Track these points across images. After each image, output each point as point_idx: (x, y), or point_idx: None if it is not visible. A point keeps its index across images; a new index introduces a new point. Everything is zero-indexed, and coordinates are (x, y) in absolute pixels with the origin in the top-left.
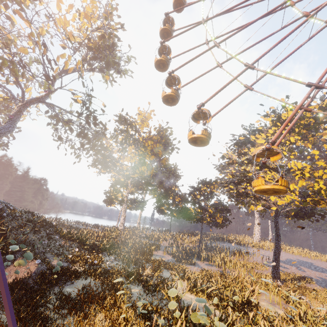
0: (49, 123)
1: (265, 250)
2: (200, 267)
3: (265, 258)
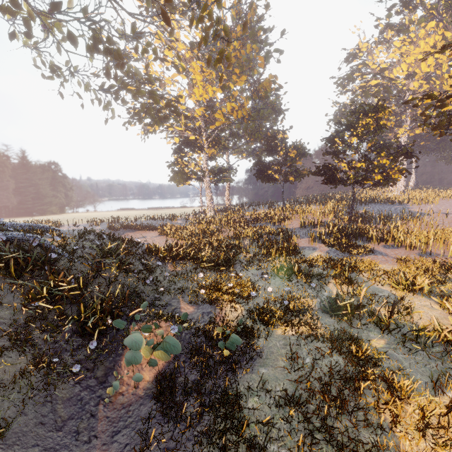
0: (13, 34)
1: (428, 204)
2: (386, 256)
3: (451, 218)
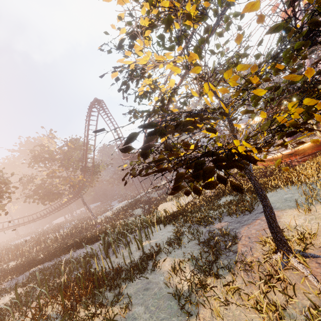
0: None
1: None
2: None
3: None
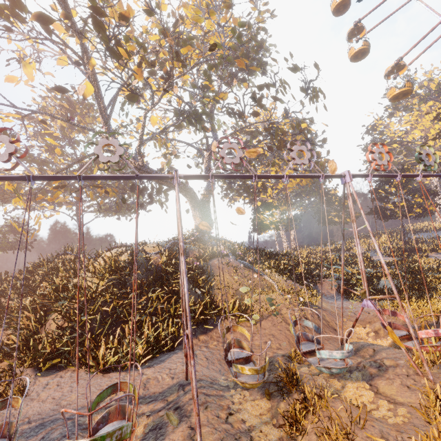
0: (198, 164)
1: None
2: (437, 257)
3: None
